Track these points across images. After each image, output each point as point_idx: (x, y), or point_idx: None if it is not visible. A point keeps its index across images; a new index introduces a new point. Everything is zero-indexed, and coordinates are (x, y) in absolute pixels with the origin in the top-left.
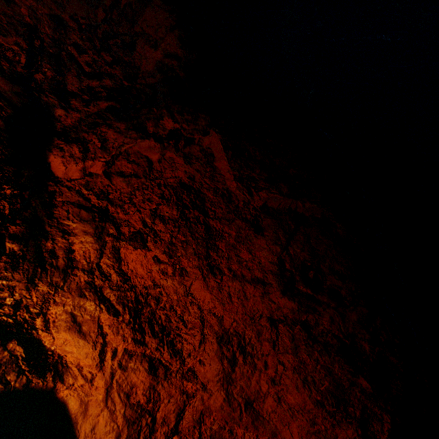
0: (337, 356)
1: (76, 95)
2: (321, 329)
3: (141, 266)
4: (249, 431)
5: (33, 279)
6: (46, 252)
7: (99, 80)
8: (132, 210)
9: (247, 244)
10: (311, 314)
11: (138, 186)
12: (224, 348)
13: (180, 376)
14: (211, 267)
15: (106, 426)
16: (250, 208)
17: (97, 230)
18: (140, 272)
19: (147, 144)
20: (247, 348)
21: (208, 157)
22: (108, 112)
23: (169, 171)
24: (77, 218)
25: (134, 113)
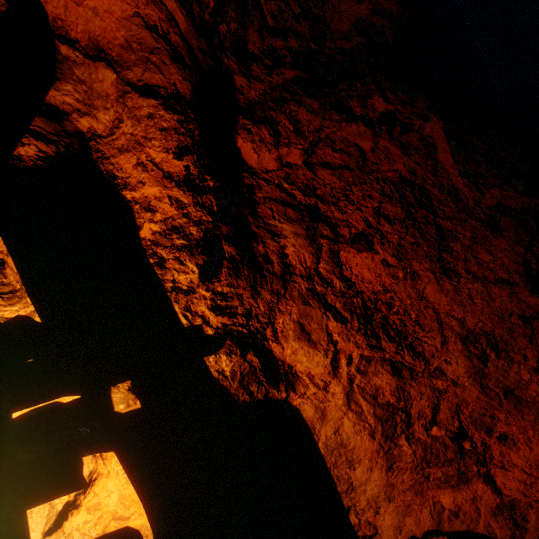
0: None
1: (257, 58)
2: None
3: (368, 270)
4: (512, 414)
5: (255, 287)
6: (259, 256)
7: (284, 39)
8: (350, 209)
9: (486, 245)
10: None
11: (353, 181)
12: (471, 347)
13: (427, 375)
14: (445, 270)
15: (354, 426)
16: (483, 207)
17: (309, 232)
18: (368, 277)
19: (355, 129)
20: (499, 344)
21: (428, 148)
22: (294, 85)
23: (385, 164)
24: (284, 218)
25: (327, 88)
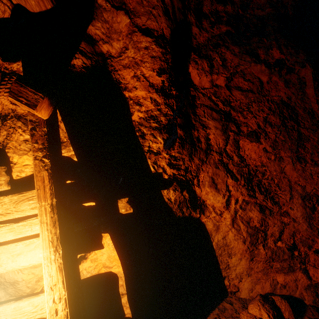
0: None
1: (207, 16)
2: None
3: (254, 153)
4: None
5: (191, 155)
6: (195, 138)
7: (224, 5)
8: (250, 116)
9: None
10: None
11: (254, 100)
12: (306, 202)
13: (279, 214)
14: (298, 158)
15: (235, 236)
16: None
17: (223, 127)
18: (253, 157)
19: (259, 68)
20: None
21: (301, 84)
22: (226, 36)
23: (274, 91)
24: (210, 117)
25: (245, 40)
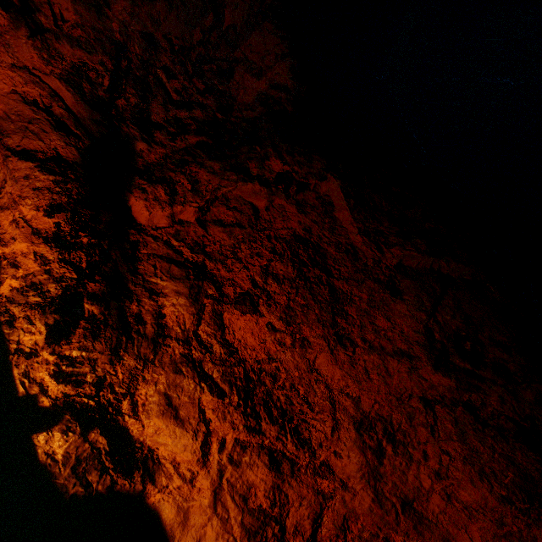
0: (516, 442)
1: (161, 126)
2: (490, 411)
3: (252, 335)
4: (411, 538)
5: (117, 350)
6: (131, 316)
7: (189, 110)
8: (237, 267)
9: (384, 310)
10: (474, 393)
11: (243, 238)
12: (365, 435)
13: (312, 472)
14: (339, 337)
15: (217, 539)
16: (382, 267)
17: (193, 290)
18: (251, 343)
19: (251, 188)
20: (396, 435)
21: (326, 206)
22: (198, 149)
23: (279, 221)
24: (167, 275)
25: (230, 151)
